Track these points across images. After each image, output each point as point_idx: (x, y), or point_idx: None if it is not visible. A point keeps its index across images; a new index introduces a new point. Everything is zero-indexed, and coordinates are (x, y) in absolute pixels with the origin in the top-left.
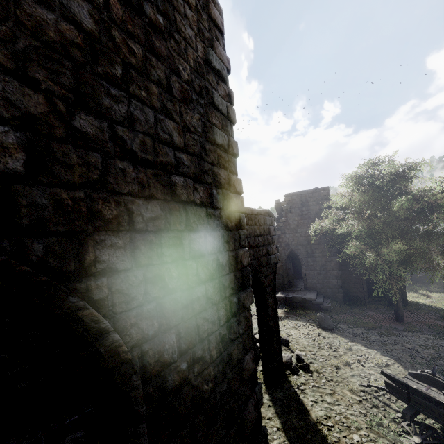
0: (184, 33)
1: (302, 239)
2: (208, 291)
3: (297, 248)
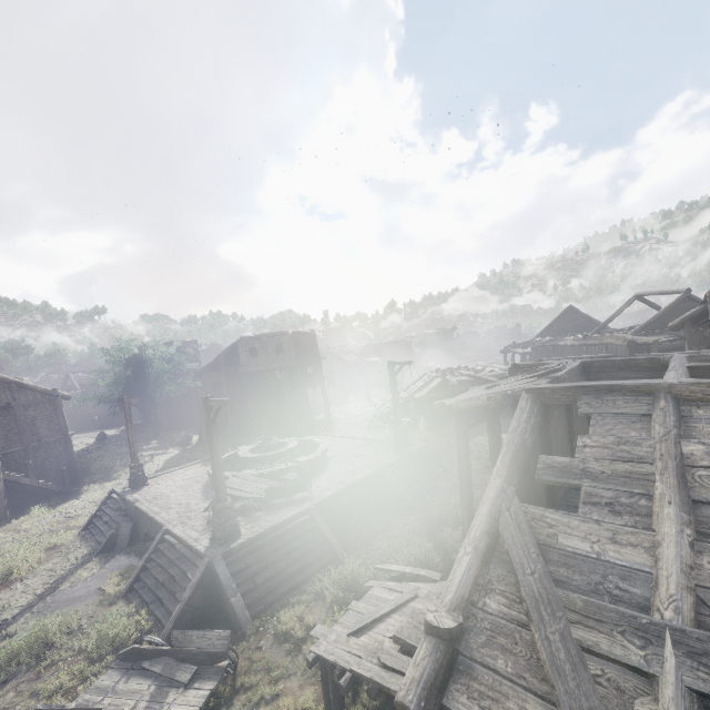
0: None
1: None
2: None
3: None
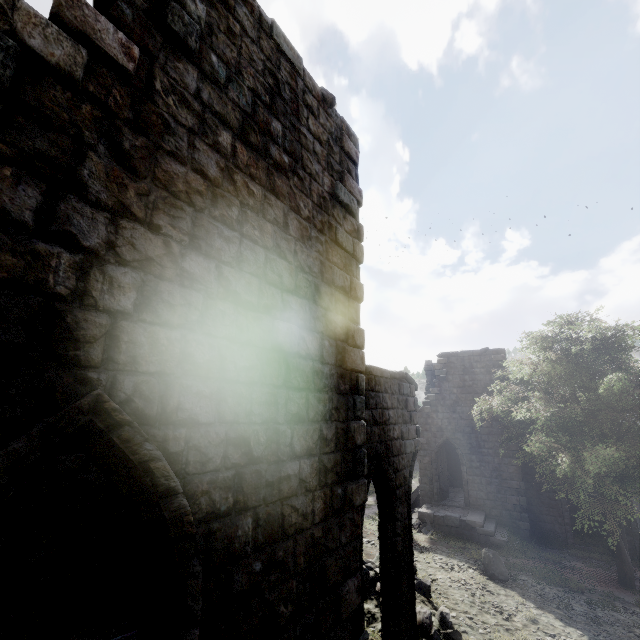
0: (311, 169)
1: (463, 424)
2: (303, 470)
3: (456, 436)
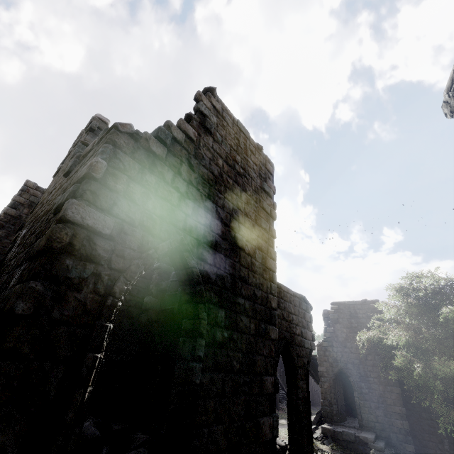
0: (251, 175)
1: (353, 356)
2: (245, 304)
3: (348, 366)
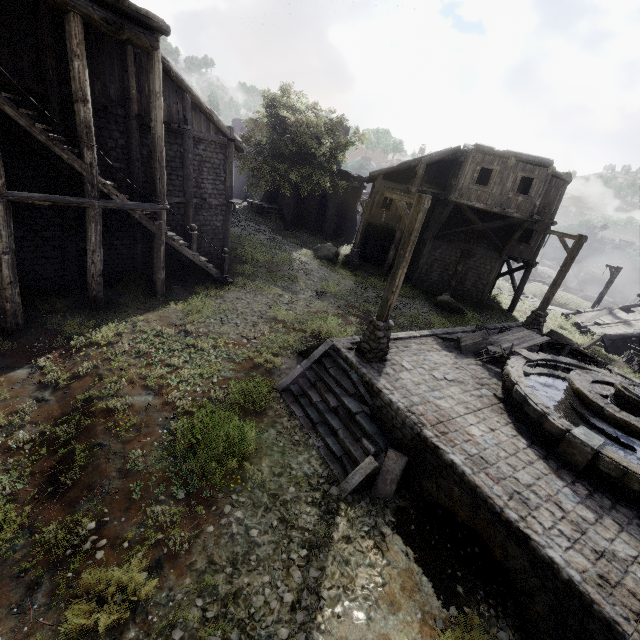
0: None
1: None
2: None
3: None
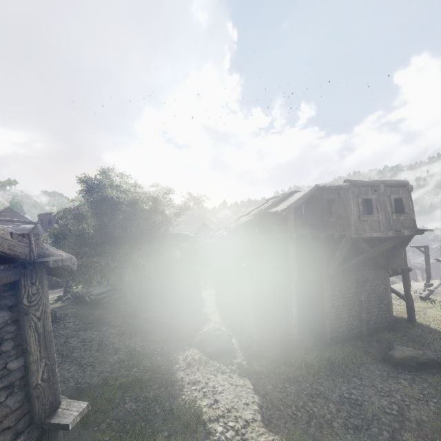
0: None
1: None
2: None
3: None
